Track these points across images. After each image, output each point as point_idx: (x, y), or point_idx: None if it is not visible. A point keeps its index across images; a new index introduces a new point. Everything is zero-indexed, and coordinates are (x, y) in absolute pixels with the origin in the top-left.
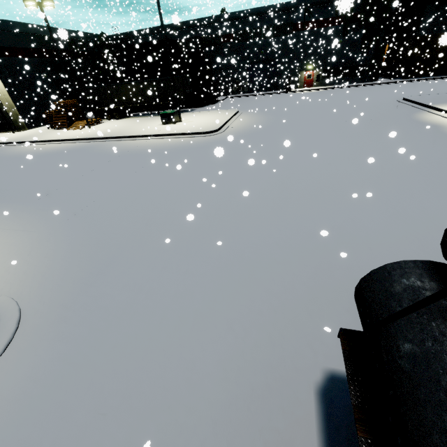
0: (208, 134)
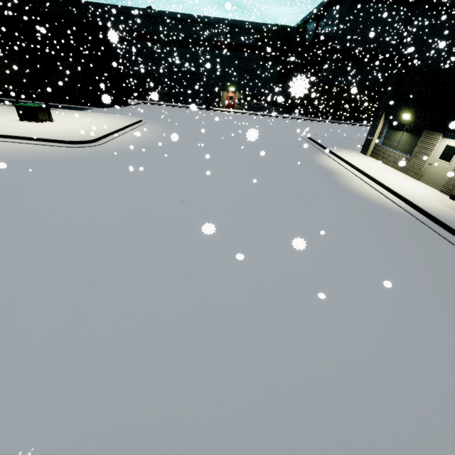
0: (76, 145)
